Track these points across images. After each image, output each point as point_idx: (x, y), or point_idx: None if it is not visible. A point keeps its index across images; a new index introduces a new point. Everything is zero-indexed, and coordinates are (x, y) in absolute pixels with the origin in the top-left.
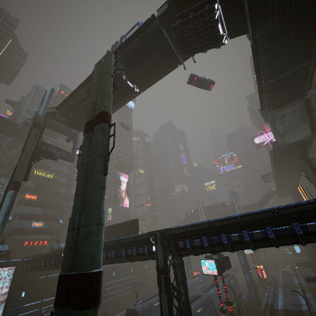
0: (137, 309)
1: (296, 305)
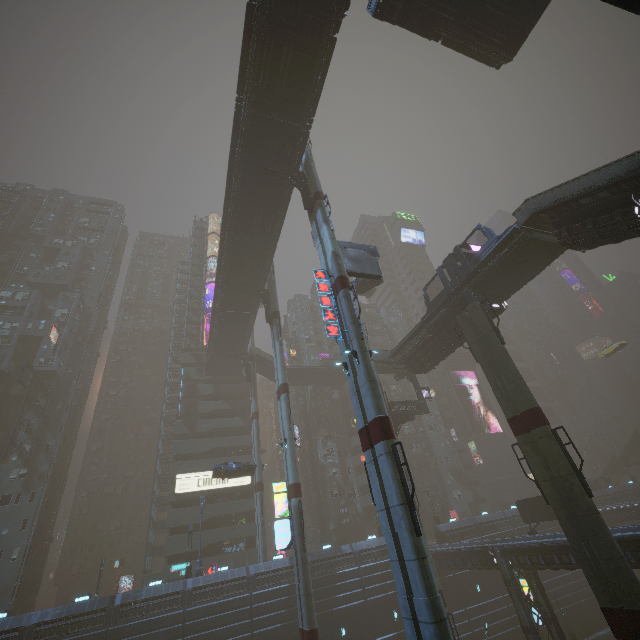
0: None
1: None
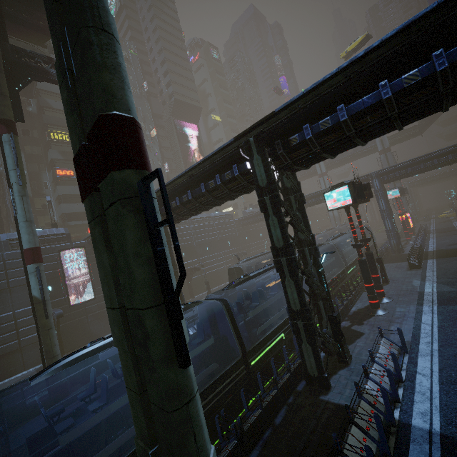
0: (240, 267)
1: (456, 244)
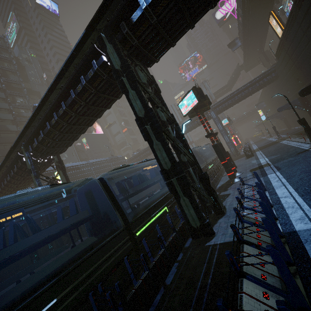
0: None
1: (268, 142)
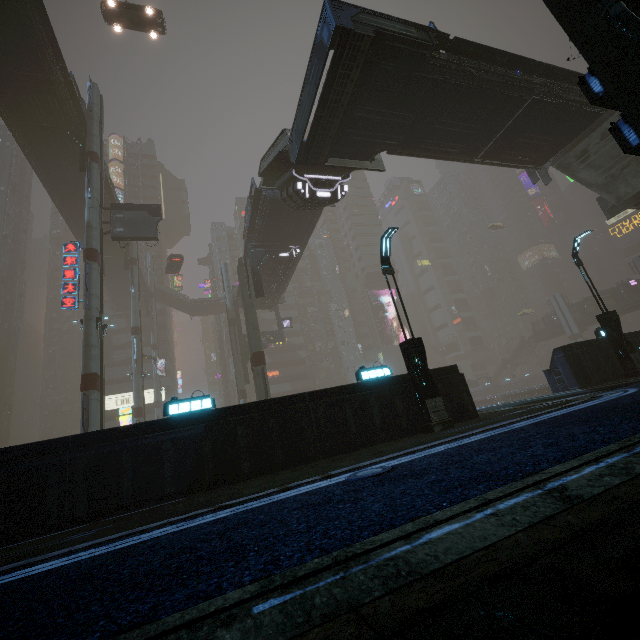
0: None
1: None
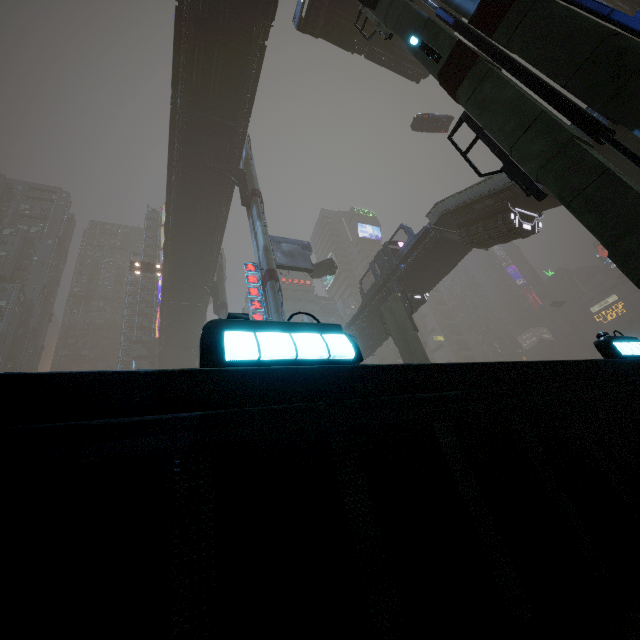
0: None
1: None
